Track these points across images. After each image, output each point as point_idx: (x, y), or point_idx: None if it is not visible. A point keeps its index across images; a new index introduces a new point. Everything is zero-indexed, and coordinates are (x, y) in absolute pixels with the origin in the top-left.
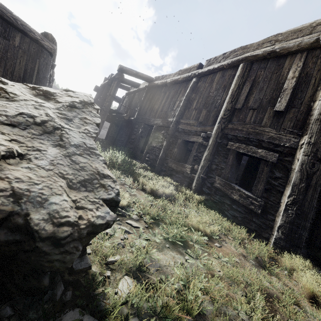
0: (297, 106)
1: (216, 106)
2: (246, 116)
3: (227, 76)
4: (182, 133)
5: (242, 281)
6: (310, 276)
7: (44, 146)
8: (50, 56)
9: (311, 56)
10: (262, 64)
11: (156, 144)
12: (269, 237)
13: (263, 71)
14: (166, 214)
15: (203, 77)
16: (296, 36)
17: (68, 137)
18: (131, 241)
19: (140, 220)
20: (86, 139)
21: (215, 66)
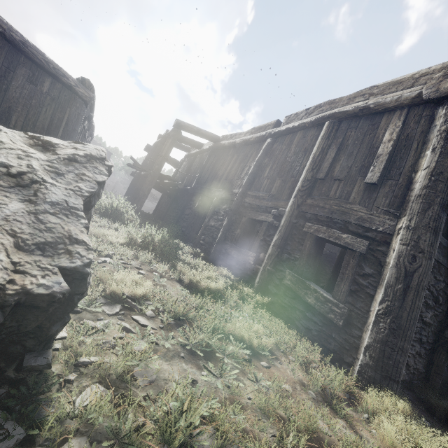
0: (394, 177)
1: (293, 175)
2: (329, 188)
3: (310, 137)
4: (249, 209)
5: (283, 417)
6: (399, 424)
7: (8, 199)
8: (85, 105)
9: (413, 115)
10: (352, 123)
11: (215, 223)
12: (352, 362)
13: (353, 132)
14: (198, 314)
15: (280, 138)
16: (395, 90)
17: (46, 192)
18: (129, 342)
19: (155, 318)
20: (71, 197)
21: (295, 124)
